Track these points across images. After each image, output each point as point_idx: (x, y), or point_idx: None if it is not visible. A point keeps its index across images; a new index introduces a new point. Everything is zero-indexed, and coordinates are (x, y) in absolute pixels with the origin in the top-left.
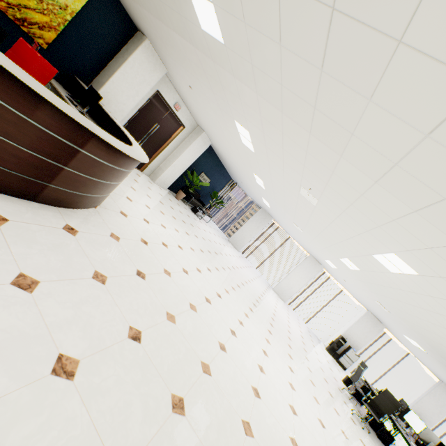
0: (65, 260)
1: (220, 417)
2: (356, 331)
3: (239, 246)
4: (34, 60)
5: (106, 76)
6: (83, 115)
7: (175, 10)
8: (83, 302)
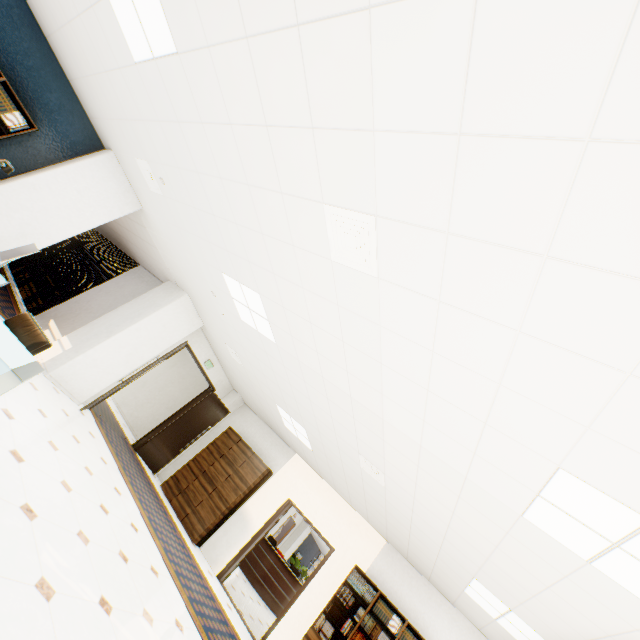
0: None
1: None
2: None
3: None
4: (279, 554)
5: None
6: None
7: None
8: None
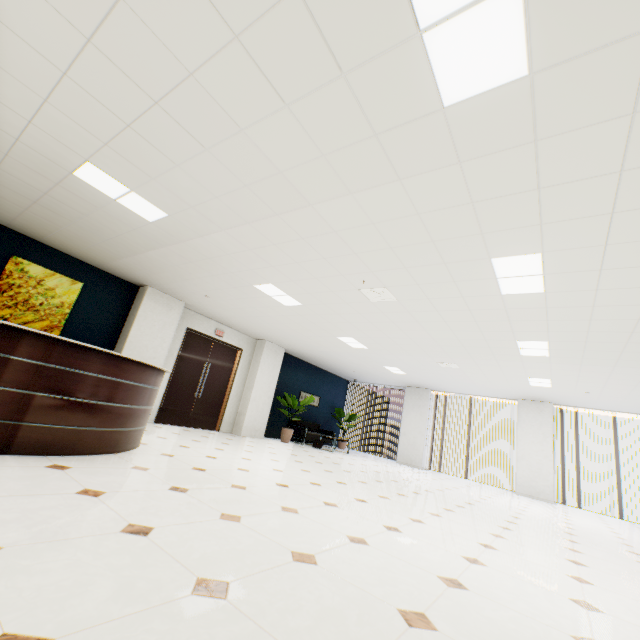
0: (33, 484)
1: (330, 604)
2: None
3: (416, 460)
4: None
5: (123, 341)
6: None
7: (130, 229)
8: (44, 509)
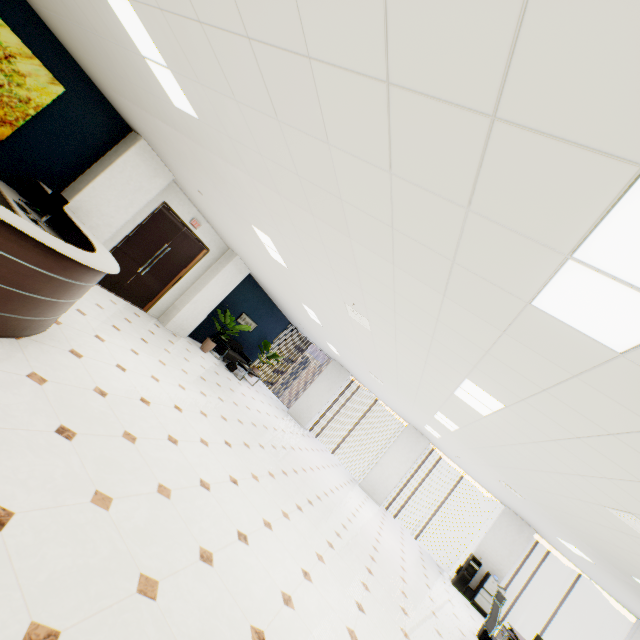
0: None
1: None
2: (494, 543)
3: (304, 419)
4: None
5: (86, 181)
6: (35, 222)
7: (148, 90)
8: None
